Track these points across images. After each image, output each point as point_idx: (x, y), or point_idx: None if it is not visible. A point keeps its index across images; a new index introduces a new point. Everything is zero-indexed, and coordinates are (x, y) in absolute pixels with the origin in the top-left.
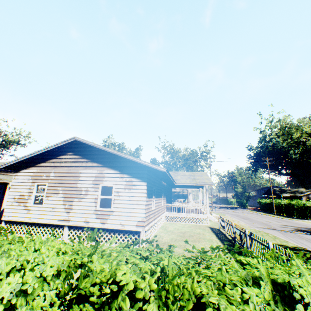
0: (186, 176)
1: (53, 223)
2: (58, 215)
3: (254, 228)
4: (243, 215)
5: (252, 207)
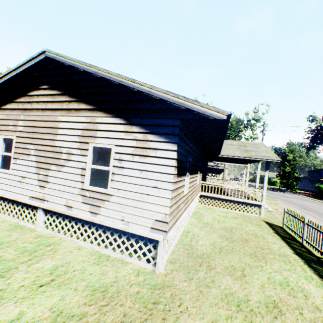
0: (233, 146)
1: (22, 201)
2: (29, 189)
3: None
4: (299, 203)
5: (301, 191)
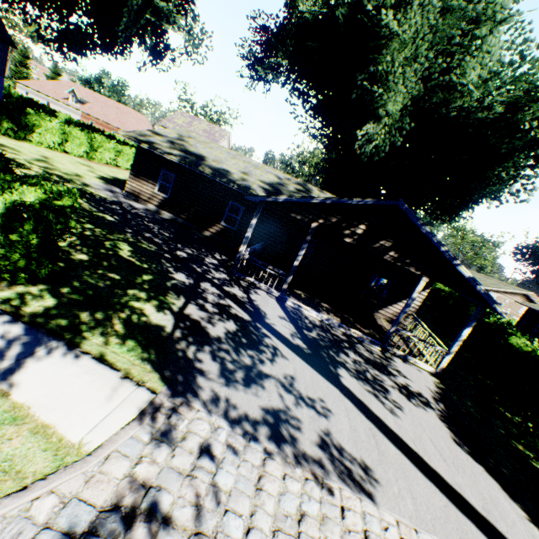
0: None
1: None
2: None
3: None
4: None
5: None
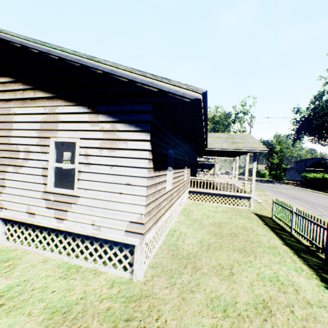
0: (221, 139)
1: None
2: None
3: (325, 218)
4: (288, 192)
5: (289, 181)
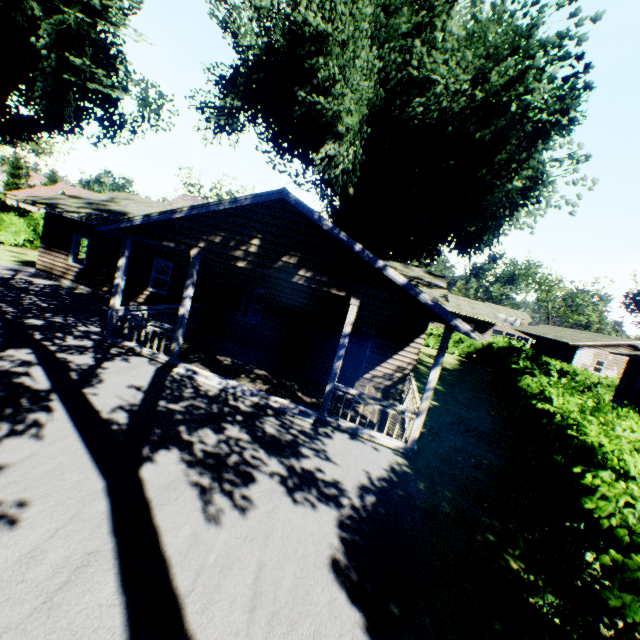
0: None
1: None
2: None
3: None
4: None
5: None
